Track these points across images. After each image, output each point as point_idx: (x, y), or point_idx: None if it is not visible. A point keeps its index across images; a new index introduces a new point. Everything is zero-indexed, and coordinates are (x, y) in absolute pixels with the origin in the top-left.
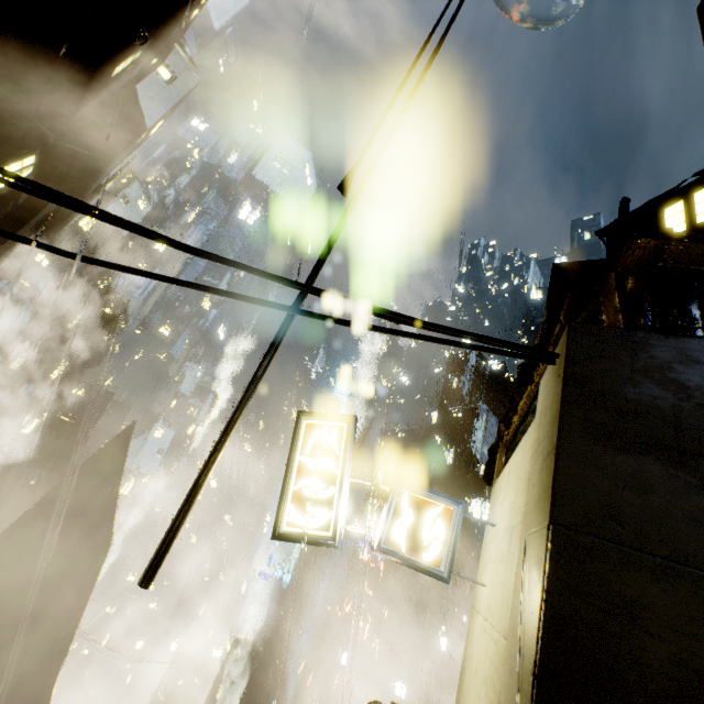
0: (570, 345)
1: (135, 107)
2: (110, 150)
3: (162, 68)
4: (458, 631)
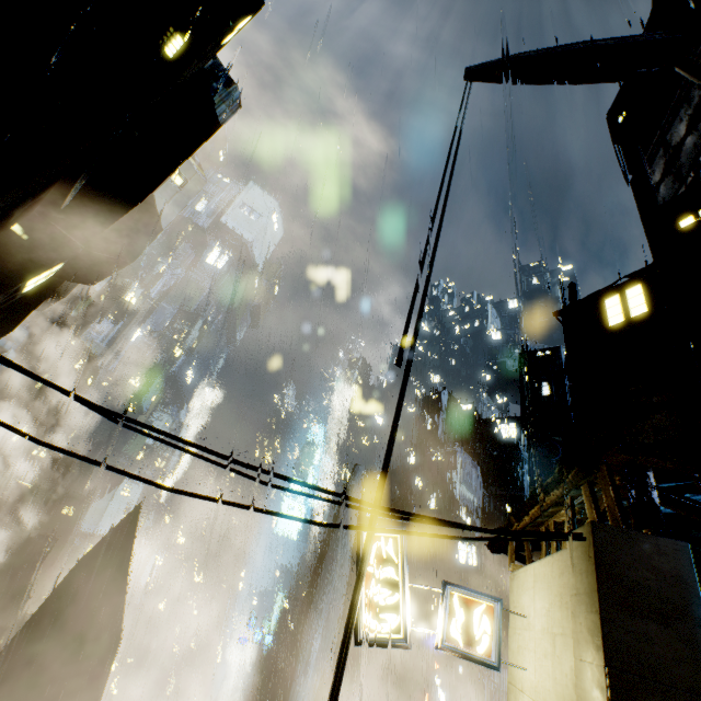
0: (595, 539)
1: (153, 211)
2: (131, 252)
3: (175, 176)
4: (455, 684)
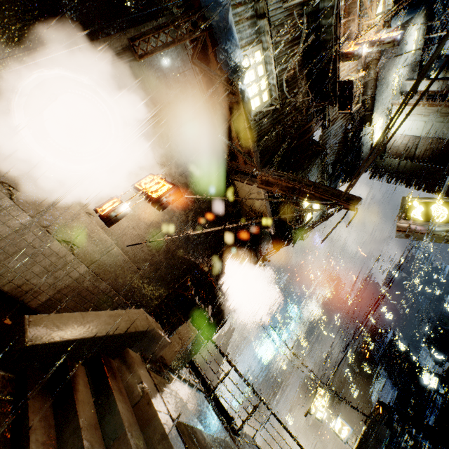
0: (371, 419)
1: None
2: None
3: None
4: None
